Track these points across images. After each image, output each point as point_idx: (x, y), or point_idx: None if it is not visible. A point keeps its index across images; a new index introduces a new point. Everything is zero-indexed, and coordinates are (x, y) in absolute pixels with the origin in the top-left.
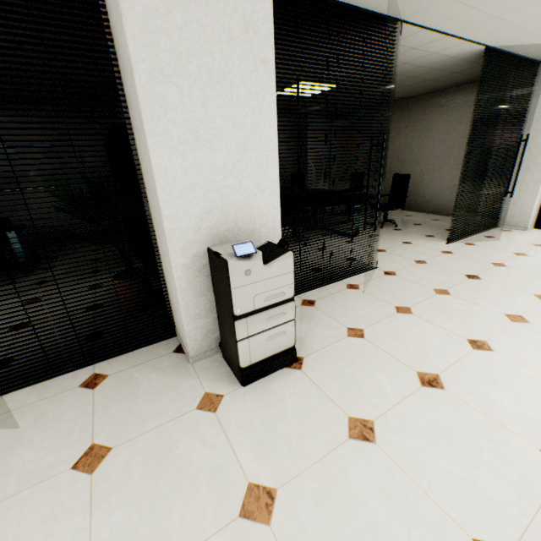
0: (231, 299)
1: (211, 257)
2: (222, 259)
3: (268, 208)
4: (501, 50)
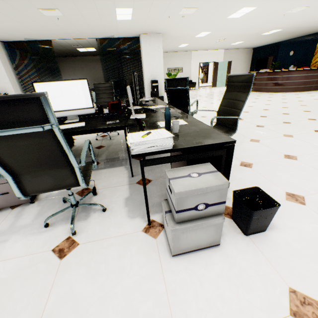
0: None
1: None
2: None
3: (9, 87)
4: (106, 38)
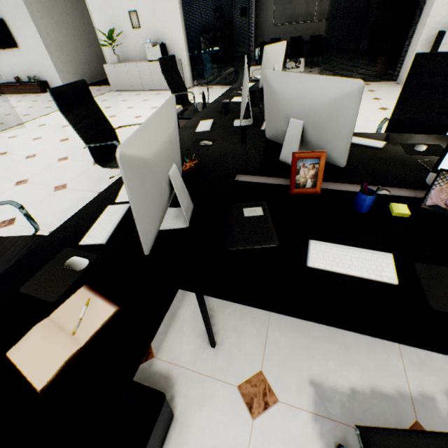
0: (437, 49)
1: (438, 35)
2: (444, 32)
3: None
4: None
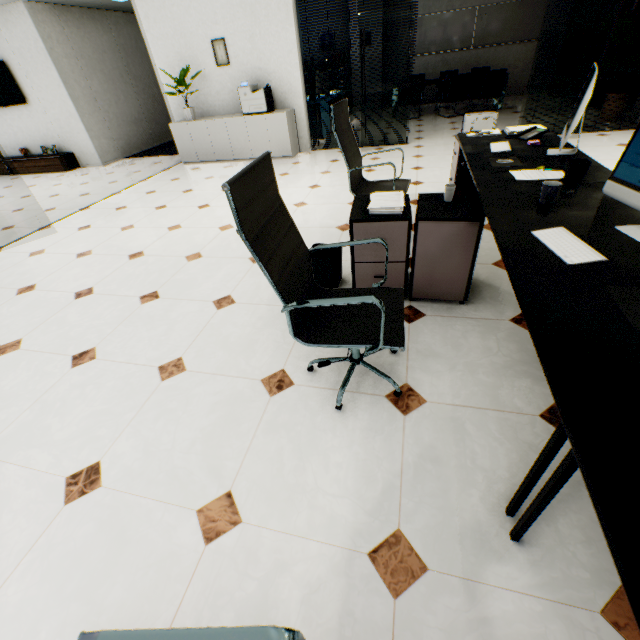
0: None
1: None
2: None
3: None
4: None
